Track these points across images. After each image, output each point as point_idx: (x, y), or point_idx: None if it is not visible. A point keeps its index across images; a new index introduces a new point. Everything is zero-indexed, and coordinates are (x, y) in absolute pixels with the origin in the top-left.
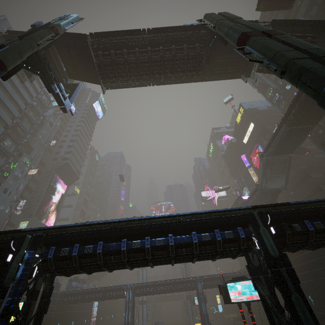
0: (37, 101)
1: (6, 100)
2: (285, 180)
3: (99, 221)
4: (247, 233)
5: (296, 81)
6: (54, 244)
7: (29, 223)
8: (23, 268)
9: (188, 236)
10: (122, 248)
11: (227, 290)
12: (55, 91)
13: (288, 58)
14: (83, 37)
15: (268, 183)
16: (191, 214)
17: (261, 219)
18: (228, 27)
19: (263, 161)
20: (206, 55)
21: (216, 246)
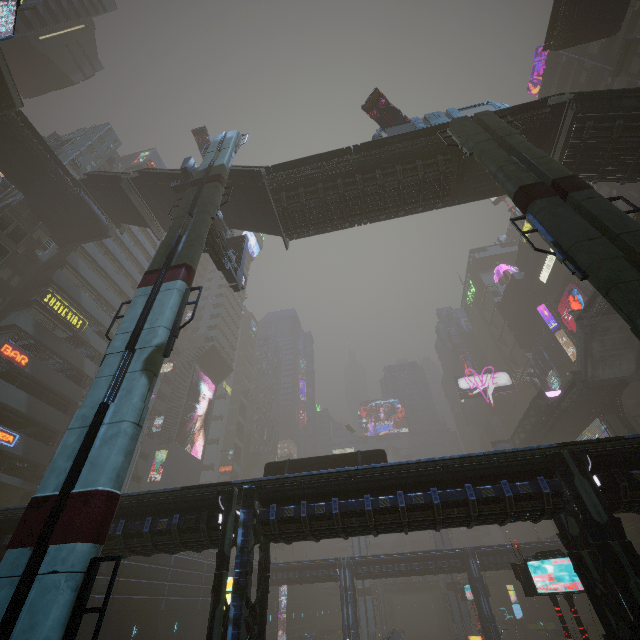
0: None
1: (124, 259)
2: (636, 361)
3: (330, 470)
4: (553, 485)
5: (603, 294)
6: (272, 501)
7: (170, 452)
8: (243, 533)
9: (460, 490)
10: (366, 507)
11: (529, 573)
12: (227, 267)
13: (591, 259)
14: (255, 175)
15: (599, 369)
16: (461, 457)
17: (575, 462)
18: (496, 166)
19: (584, 328)
20: (457, 171)
21: (504, 504)
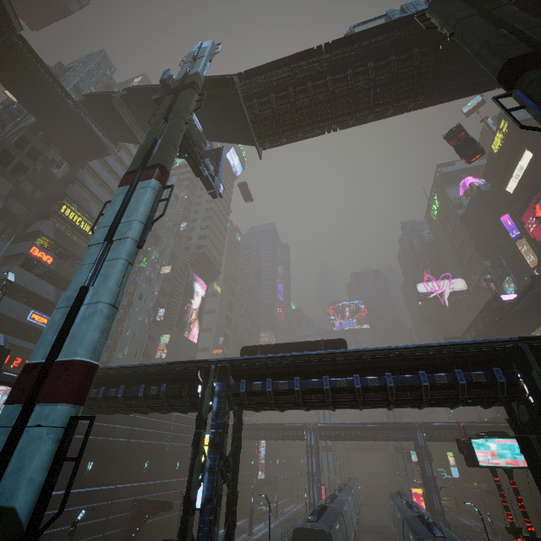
0: None
1: None
2: None
3: (293, 353)
4: (508, 376)
5: None
6: (242, 377)
7: (171, 337)
8: (217, 401)
9: (414, 376)
10: (324, 386)
11: (472, 448)
12: (204, 174)
13: None
14: (228, 83)
15: None
16: (417, 347)
17: (535, 356)
18: (481, 42)
19: None
20: (433, 66)
21: (457, 391)
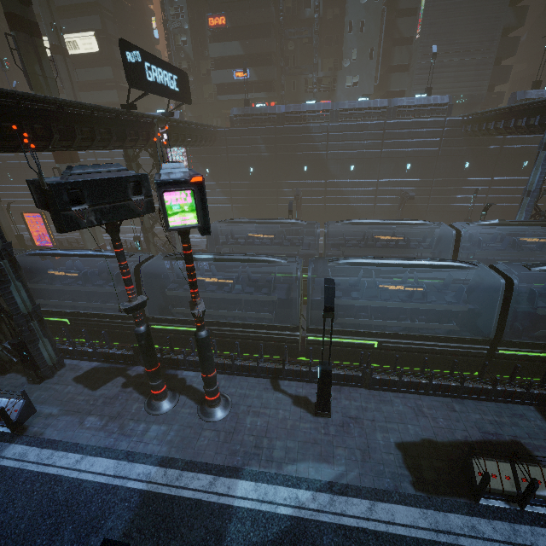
0: None
1: None
2: None
3: None
4: None
5: None
6: None
7: None
8: None
9: None
10: None
11: None
12: None
13: None
14: None
15: None
16: None
17: None
18: None
19: None
20: None
21: None
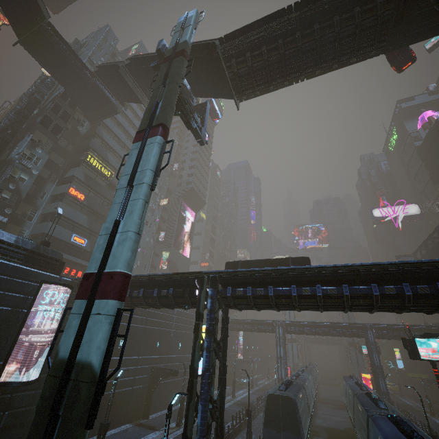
0: None
1: (130, 130)
2: None
3: (267, 268)
4: None
5: None
6: (228, 285)
7: (170, 253)
8: (210, 302)
9: (367, 287)
10: (292, 293)
11: (415, 345)
12: (193, 127)
13: None
14: (211, 47)
15: None
16: (371, 264)
17: None
18: None
19: None
20: (396, 13)
21: (403, 300)
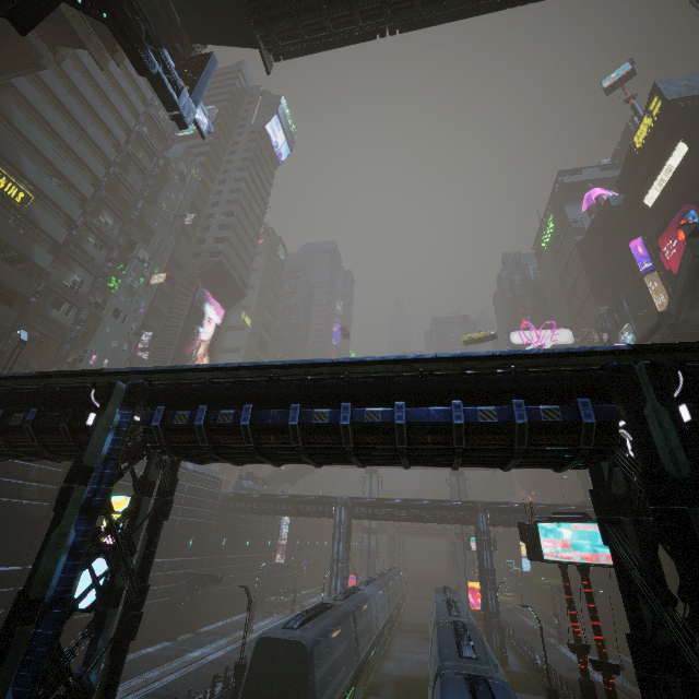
0: (149, 124)
1: (87, 123)
2: None
3: (243, 363)
4: (603, 414)
5: None
6: (163, 402)
7: None
8: (113, 440)
9: (443, 409)
10: (290, 420)
11: (537, 536)
12: (152, 70)
13: None
14: None
15: None
16: (455, 359)
17: (654, 382)
18: None
19: (697, 248)
20: None
21: (511, 436)
